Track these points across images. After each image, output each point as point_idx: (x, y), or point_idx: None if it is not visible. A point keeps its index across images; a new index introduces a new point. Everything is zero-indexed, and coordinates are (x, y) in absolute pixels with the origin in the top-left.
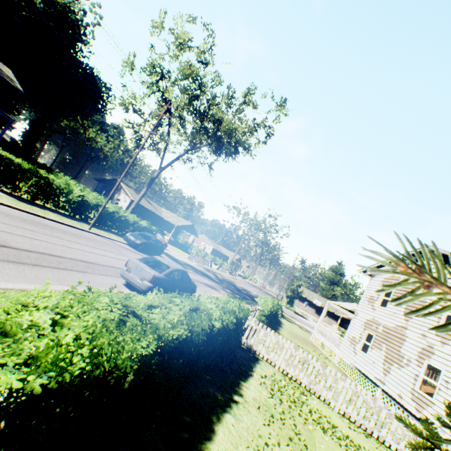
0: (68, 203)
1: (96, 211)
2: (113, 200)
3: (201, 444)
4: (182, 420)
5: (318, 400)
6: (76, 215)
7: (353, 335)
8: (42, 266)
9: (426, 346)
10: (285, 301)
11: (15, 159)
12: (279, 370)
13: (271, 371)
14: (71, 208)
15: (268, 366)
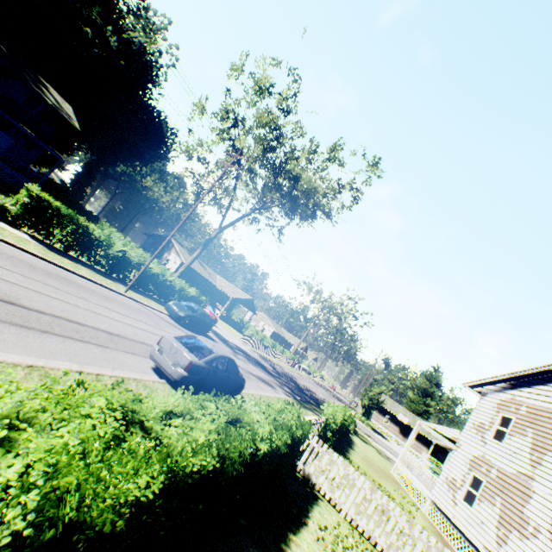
0: (105, 258)
1: (138, 270)
2: (161, 260)
3: None
4: None
5: None
6: (113, 273)
7: (453, 475)
8: (53, 333)
9: None
10: (360, 412)
11: (53, 202)
12: (346, 518)
13: (334, 519)
14: (108, 265)
15: (331, 510)
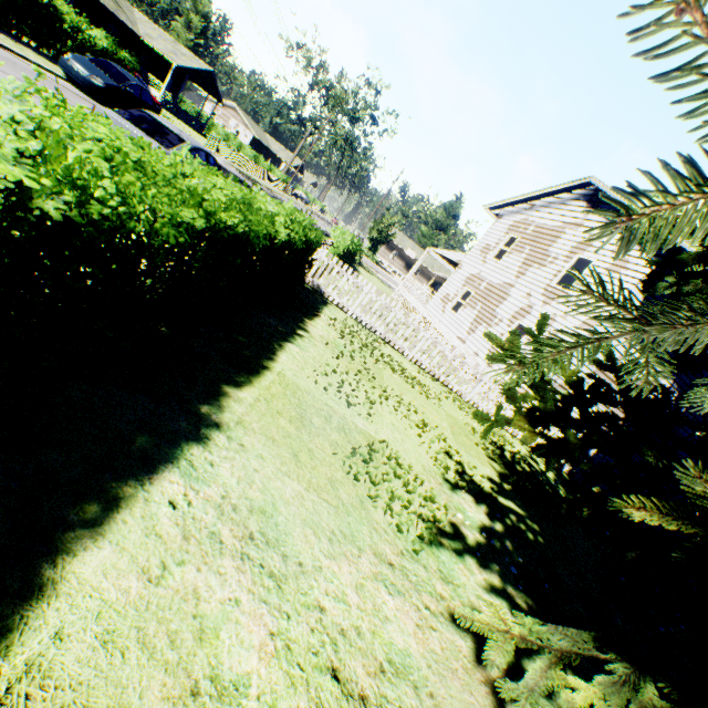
0: None
1: None
2: None
3: (263, 362)
4: (237, 341)
5: (392, 349)
6: None
7: (448, 292)
8: None
9: (526, 306)
10: (367, 248)
11: None
12: (352, 317)
13: (342, 317)
14: None
15: (339, 311)
